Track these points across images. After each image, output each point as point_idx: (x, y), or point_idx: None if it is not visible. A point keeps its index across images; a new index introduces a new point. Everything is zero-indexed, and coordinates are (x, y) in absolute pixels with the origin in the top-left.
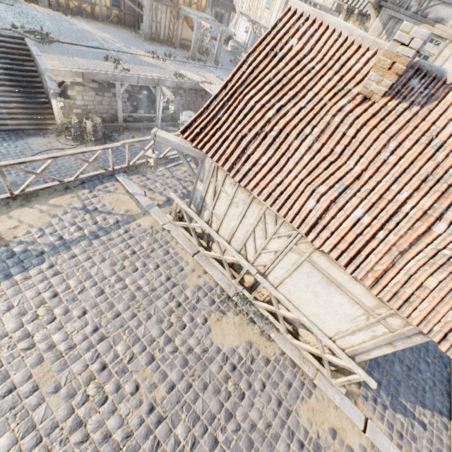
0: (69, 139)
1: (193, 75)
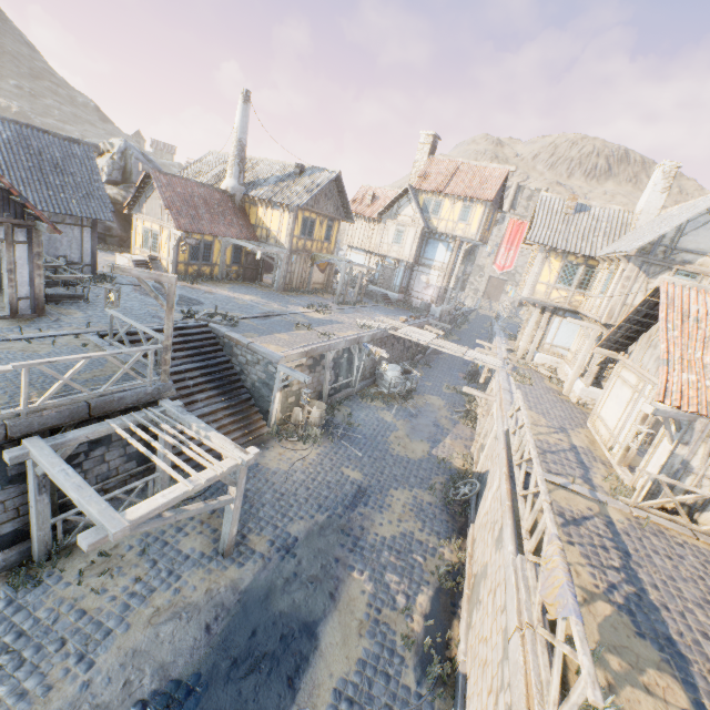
0: (294, 441)
1: (374, 323)
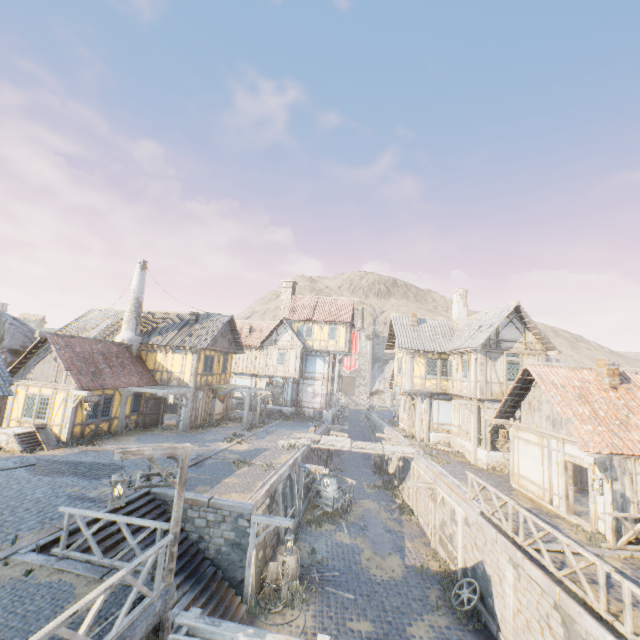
0: (280, 610)
1: (295, 441)
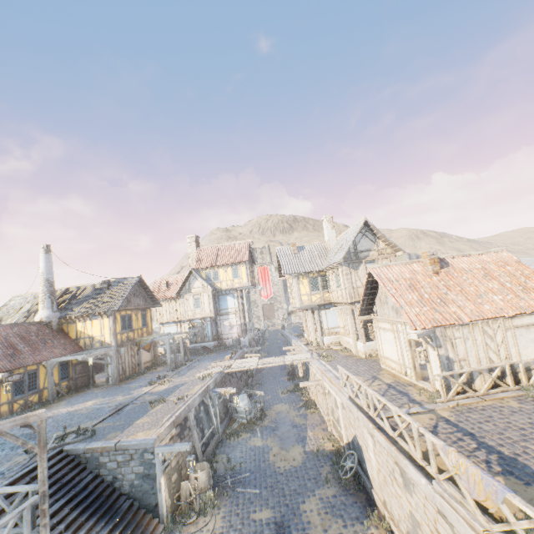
0: (194, 520)
1: (210, 370)
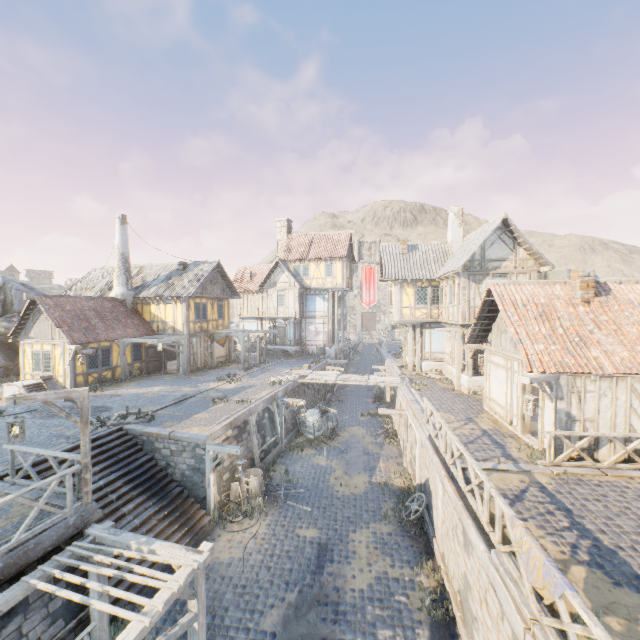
0: (239, 520)
1: (283, 377)
